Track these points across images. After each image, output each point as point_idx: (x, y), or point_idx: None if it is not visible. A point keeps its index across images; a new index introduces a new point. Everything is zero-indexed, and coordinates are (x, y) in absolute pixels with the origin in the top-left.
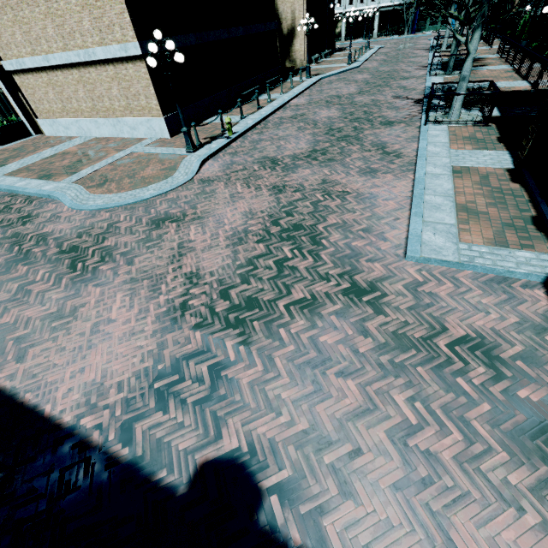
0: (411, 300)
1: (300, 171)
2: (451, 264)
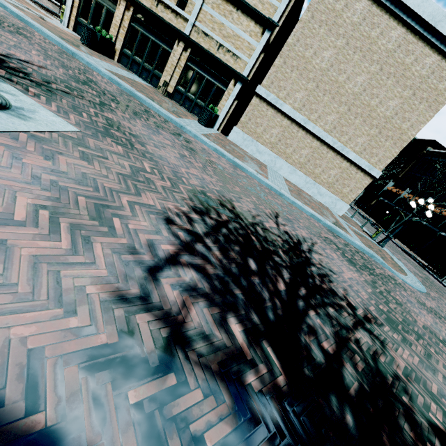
0: None
1: None
2: None
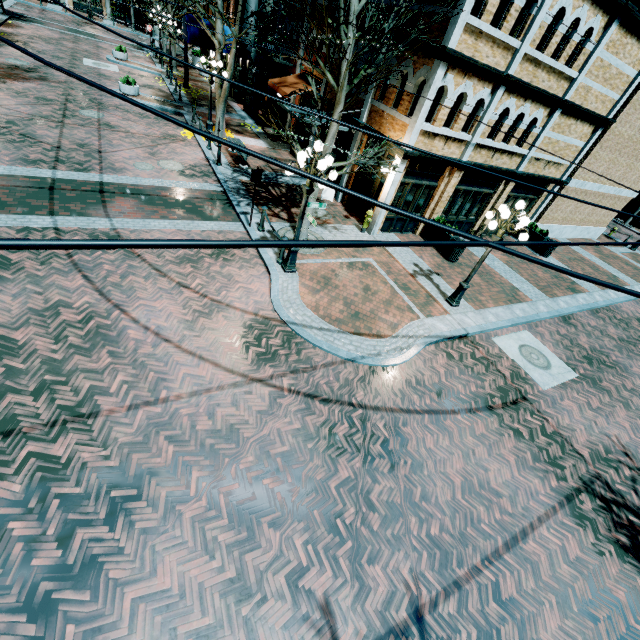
0: None
1: None
2: None
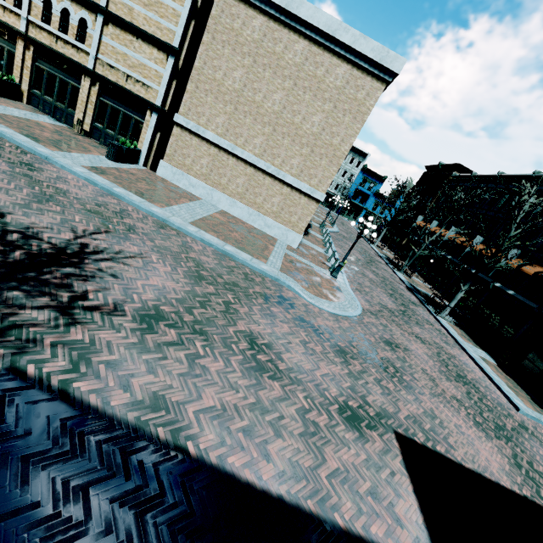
0: (541, 436)
1: (414, 327)
2: (535, 419)
